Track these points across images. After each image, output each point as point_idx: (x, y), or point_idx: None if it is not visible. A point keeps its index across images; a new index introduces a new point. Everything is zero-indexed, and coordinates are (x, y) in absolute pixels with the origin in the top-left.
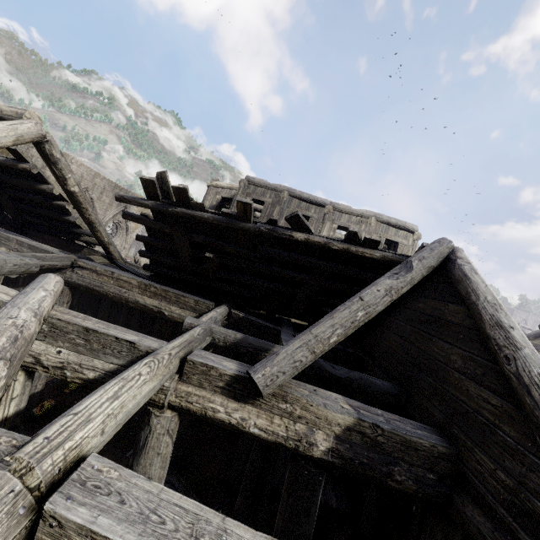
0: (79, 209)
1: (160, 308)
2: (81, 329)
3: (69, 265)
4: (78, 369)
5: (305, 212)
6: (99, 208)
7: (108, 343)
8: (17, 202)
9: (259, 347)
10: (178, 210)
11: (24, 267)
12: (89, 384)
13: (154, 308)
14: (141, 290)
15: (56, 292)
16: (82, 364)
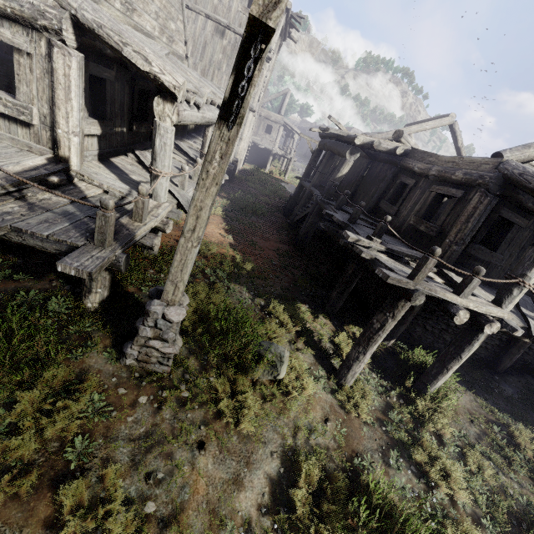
0: None
1: None
2: None
3: None
4: None
5: None
6: None
7: None
8: None
9: None
10: None
11: None
12: None
13: None
14: None
15: None
16: None
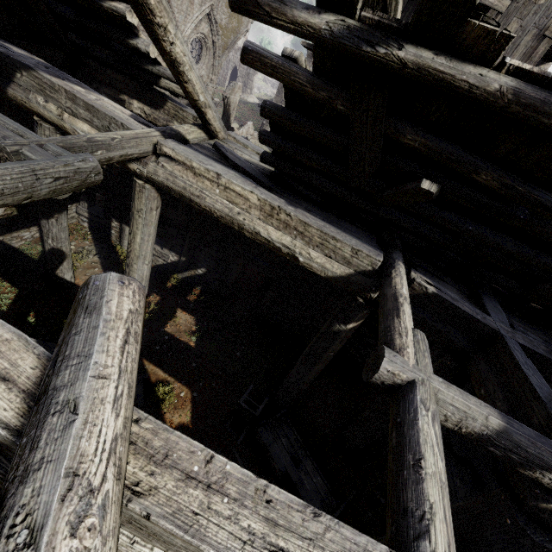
0: (150, 28)
1: (293, 250)
2: None
3: (150, 150)
4: None
5: None
6: (176, 10)
7: None
8: (51, 1)
9: (537, 459)
10: (407, 55)
11: (74, 179)
12: None
13: (283, 248)
14: (263, 215)
15: (123, 427)
16: None
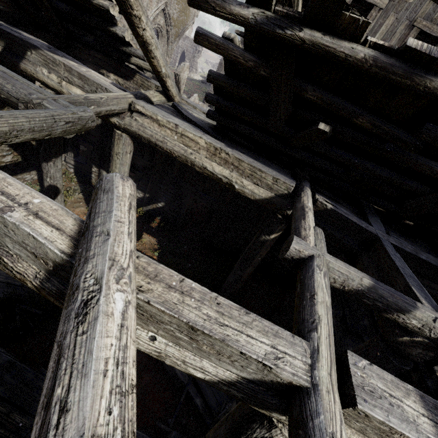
0: (129, 19)
1: (230, 180)
2: (183, 325)
3: (126, 108)
4: (181, 365)
5: (437, 29)
6: None
7: (226, 353)
8: None
9: (394, 305)
10: (305, 35)
11: (78, 124)
12: (194, 376)
13: (223, 178)
14: (209, 154)
15: (134, 249)
16: (186, 363)
